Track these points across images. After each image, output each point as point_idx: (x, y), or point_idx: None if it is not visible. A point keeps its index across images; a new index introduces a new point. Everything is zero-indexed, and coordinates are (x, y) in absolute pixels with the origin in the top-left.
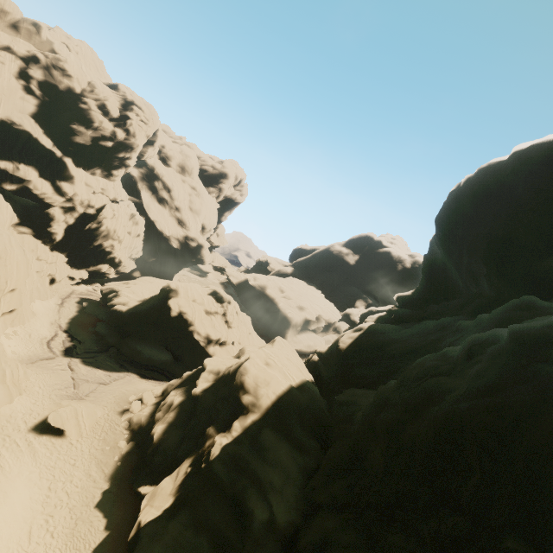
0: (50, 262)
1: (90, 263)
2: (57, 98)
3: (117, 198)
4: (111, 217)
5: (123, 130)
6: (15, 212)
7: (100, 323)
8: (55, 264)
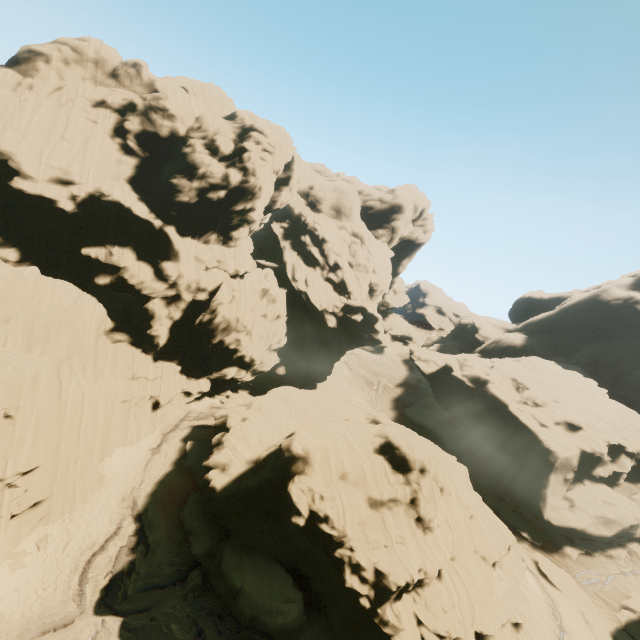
0: (153, 377)
1: (212, 367)
2: (160, 151)
3: (239, 270)
4: (228, 301)
5: (238, 170)
6: (109, 314)
7: (193, 497)
8: (160, 380)
